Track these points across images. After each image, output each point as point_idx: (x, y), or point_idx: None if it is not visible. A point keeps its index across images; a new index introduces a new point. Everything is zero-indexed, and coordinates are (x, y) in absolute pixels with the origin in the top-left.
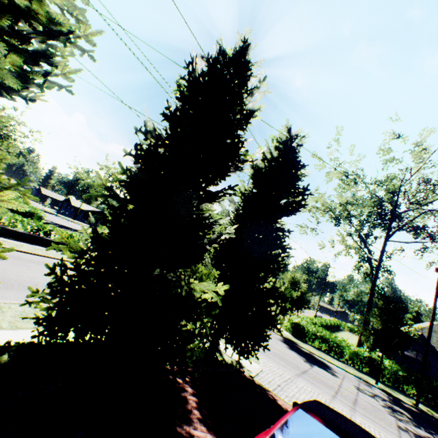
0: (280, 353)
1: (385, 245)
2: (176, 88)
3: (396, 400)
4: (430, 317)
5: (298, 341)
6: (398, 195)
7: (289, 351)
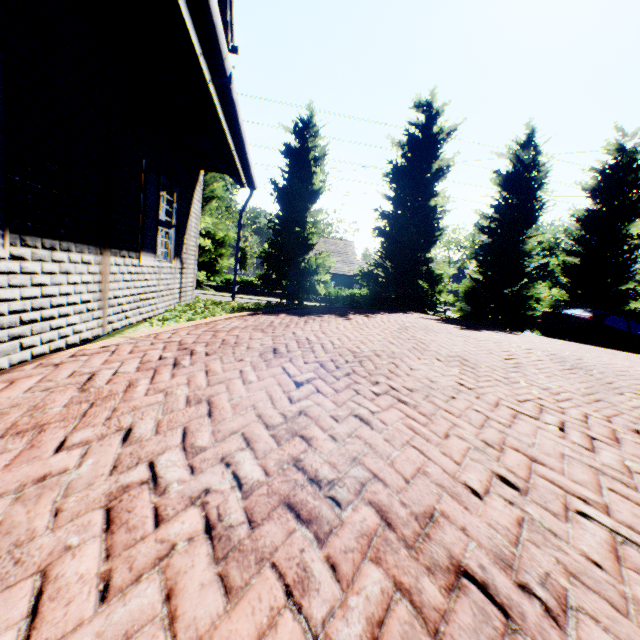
0: None
1: None
2: (490, 181)
3: None
4: None
5: None
6: None
7: None
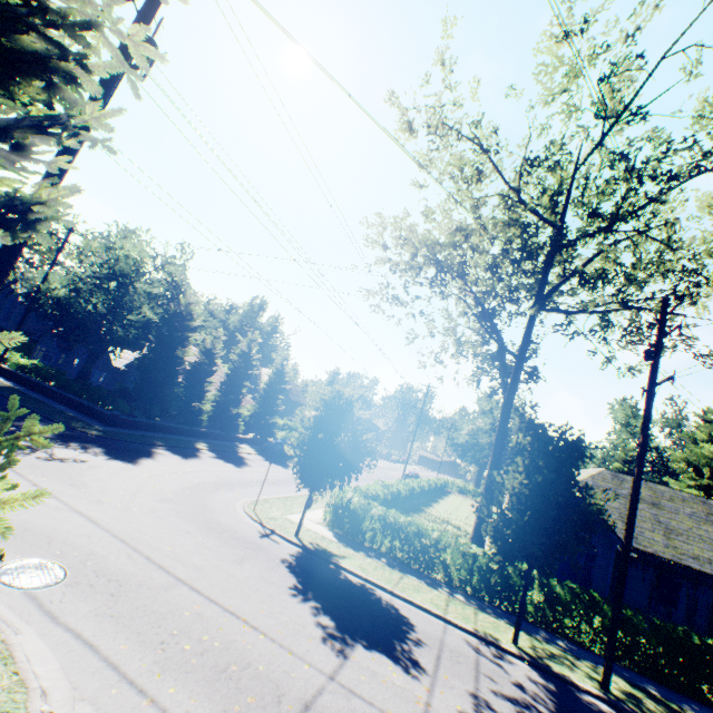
0: (237, 638)
1: (534, 320)
2: None
3: (564, 688)
4: (636, 468)
5: (343, 550)
6: (568, 197)
7: (292, 606)
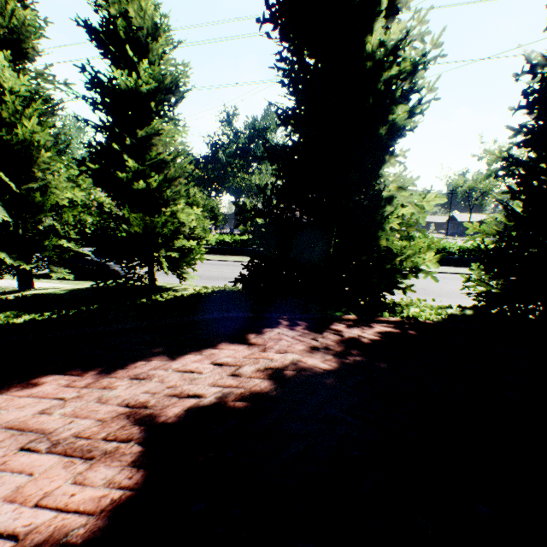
0: None
1: None
2: None
3: None
4: None
5: None
6: None
7: None
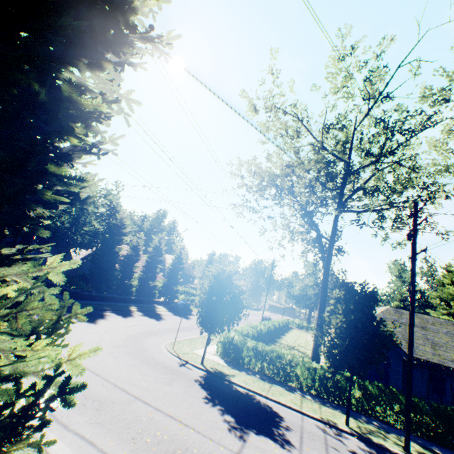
0: (177, 432)
1: (337, 217)
2: None
3: (381, 452)
4: (410, 306)
5: (232, 371)
6: (352, 145)
7: (206, 410)
